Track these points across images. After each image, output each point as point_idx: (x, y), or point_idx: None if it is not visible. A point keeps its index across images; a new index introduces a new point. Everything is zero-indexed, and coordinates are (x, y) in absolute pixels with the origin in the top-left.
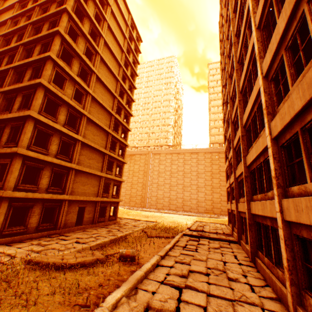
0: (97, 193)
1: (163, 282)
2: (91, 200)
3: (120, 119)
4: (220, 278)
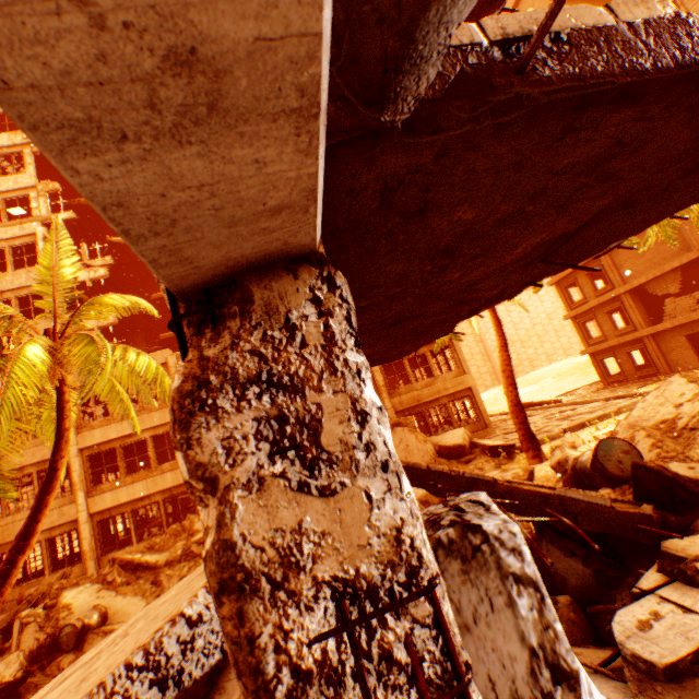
0: None
1: None
2: None
3: None
4: None
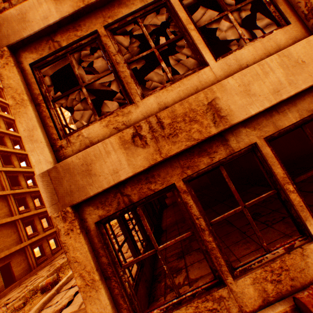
0: (20, 239)
1: (73, 286)
2: (14, 251)
3: (8, 149)
4: (123, 249)
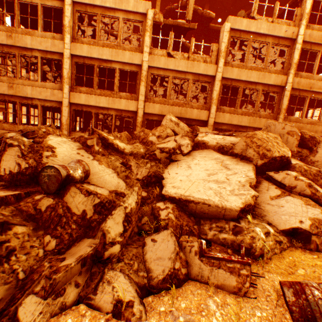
0: None
1: None
2: None
3: None
4: None
